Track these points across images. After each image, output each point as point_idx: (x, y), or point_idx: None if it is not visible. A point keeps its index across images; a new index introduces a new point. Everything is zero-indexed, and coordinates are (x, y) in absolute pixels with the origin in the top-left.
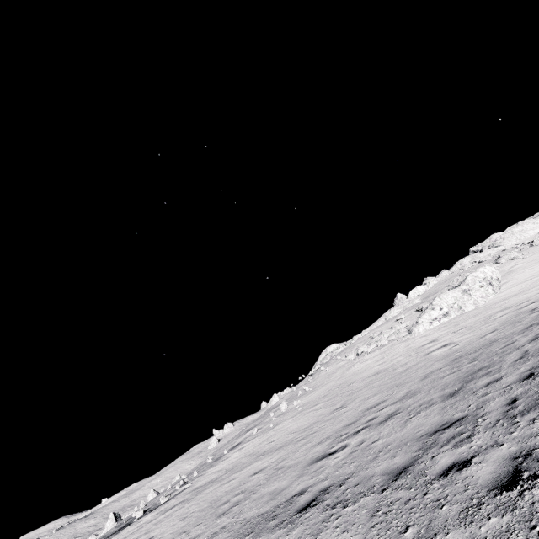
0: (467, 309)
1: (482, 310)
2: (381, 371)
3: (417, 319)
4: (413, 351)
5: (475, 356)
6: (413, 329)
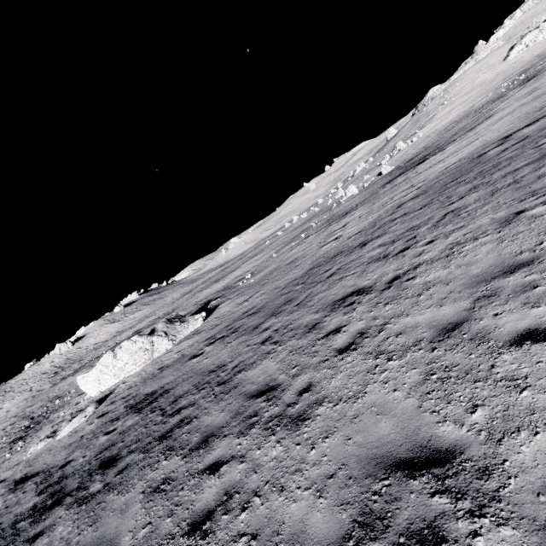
0: (538, 41)
1: (545, 40)
2: (499, 73)
3: (510, 52)
4: (512, 64)
5: (544, 52)
6: (508, 57)
